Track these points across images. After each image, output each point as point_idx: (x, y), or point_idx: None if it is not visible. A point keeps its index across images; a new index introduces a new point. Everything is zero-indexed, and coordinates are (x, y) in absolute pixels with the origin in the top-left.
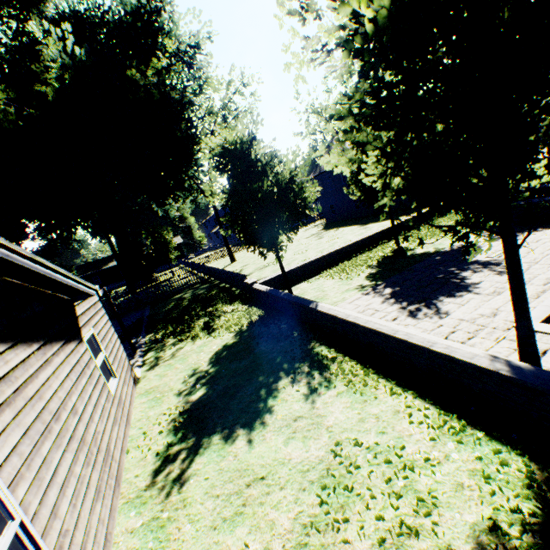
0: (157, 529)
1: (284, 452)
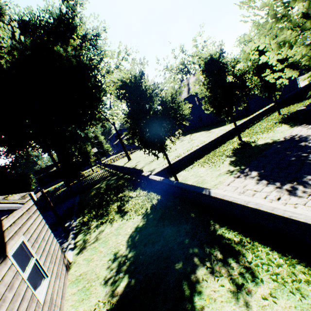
0: None
1: None
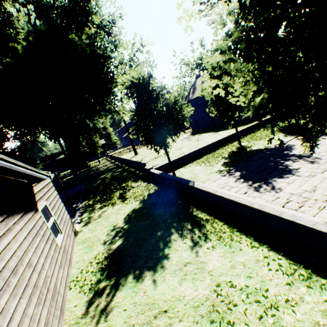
0: None
1: (180, 290)
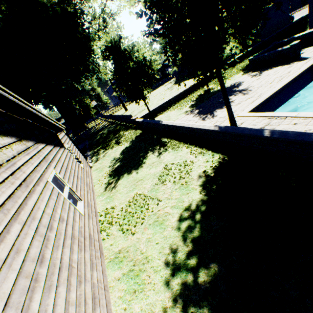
0: (110, 198)
1: (149, 172)
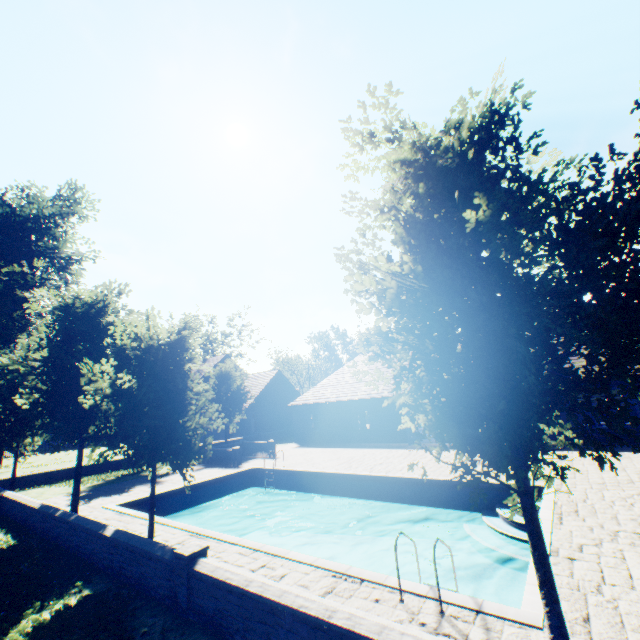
0: None
1: None
